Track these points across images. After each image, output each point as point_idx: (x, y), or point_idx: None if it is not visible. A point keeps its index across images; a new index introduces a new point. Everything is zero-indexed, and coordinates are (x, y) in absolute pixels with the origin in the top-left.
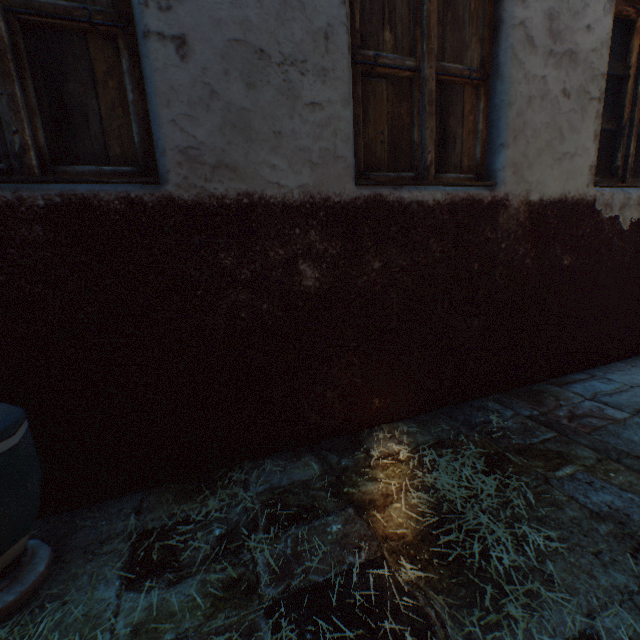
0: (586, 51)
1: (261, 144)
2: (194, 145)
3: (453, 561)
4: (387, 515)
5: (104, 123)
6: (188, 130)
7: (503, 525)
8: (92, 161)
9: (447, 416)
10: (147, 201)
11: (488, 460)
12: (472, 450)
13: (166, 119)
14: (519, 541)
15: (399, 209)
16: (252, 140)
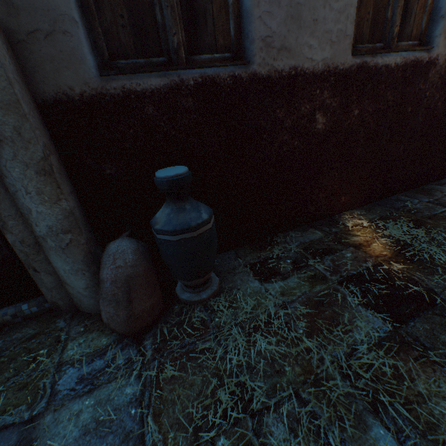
0: None
1: (305, 30)
2: (269, 34)
3: (416, 261)
4: (372, 248)
5: (214, 22)
6: (267, 23)
7: (435, 247)
8: (208, 51)
9: (379, 205)
10: (243, 77)
11: (414, 223)
12: (402, 219)
13: (256, 16)
14: (445, 252)
15: (374, 72)
16: (300, 27)
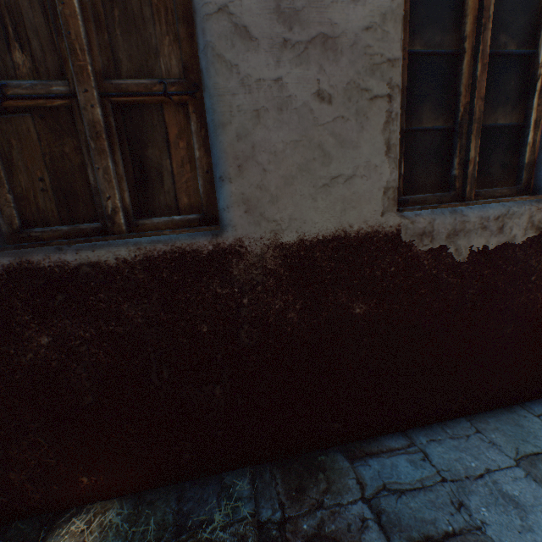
0: (355, 31)
1: None
2: None
3: None
4: None
5: None
6: None
7: None
8: None
9: (177, 498)
10: None
11: None
12: None
13: None
14: None
15: (64, 274)
16: None
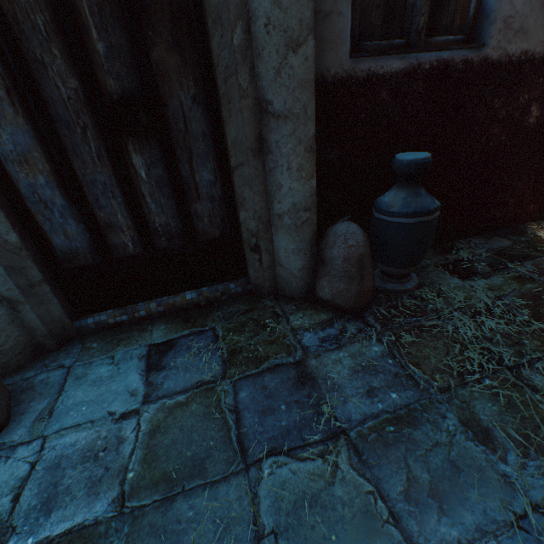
0: None
1: None
2: (511, 15)
3: None
4: None
5: (457, 1)
6: (513, 2)
7: None
8: (442, 33)
9: None
10: (474, 62)
11: None
12: None
13: None
14: None
15: None
16: (543, 6)
